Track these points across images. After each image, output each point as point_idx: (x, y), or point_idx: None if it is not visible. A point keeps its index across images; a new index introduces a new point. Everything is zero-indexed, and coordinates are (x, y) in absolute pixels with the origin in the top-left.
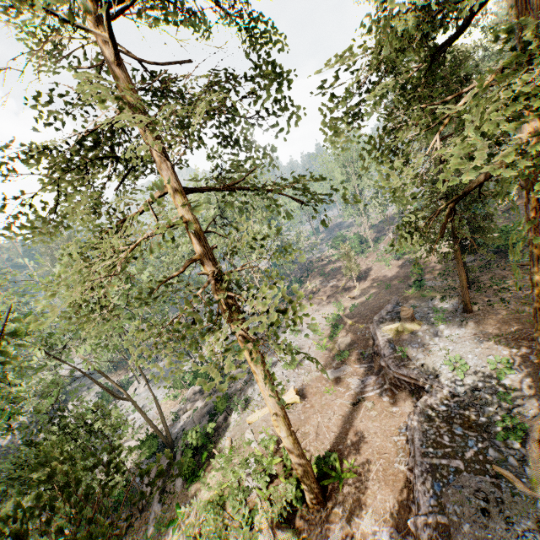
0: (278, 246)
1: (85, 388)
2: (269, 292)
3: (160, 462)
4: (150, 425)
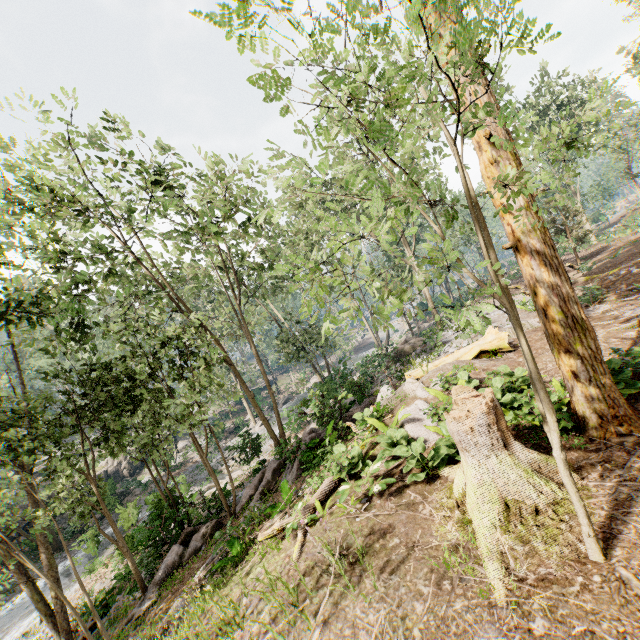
0: (438, 250)
1: (197, 432)
2: (424, 324)
3: (267, 467)
4: (256, 409)
